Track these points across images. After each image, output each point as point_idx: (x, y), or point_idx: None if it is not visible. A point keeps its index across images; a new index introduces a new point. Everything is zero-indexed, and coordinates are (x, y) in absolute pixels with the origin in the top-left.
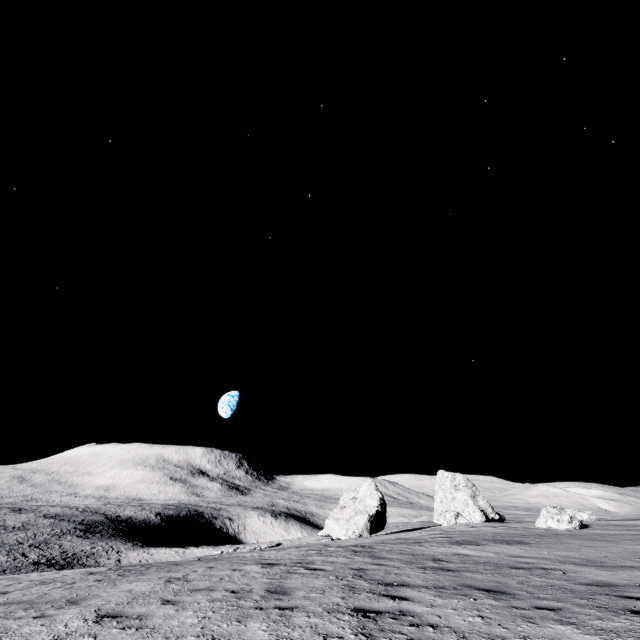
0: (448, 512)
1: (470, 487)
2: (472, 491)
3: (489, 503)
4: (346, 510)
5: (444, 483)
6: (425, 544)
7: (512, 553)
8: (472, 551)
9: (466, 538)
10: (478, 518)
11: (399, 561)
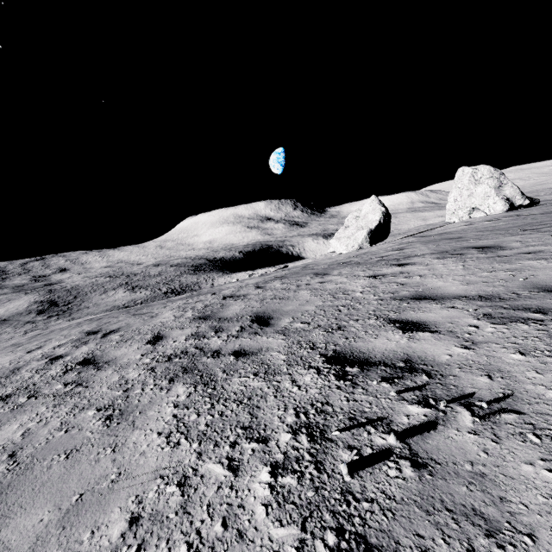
0: (461, 210)
1: (496, 178)
2: (498, 181)
3: (519, 190)
4: (349, 229)
5: (461, 181)
6: (335, 272)
7: (431, 285)
8: (370, 284)
9: (416, 250)
10: (499, 209)
11: (205, 326)
